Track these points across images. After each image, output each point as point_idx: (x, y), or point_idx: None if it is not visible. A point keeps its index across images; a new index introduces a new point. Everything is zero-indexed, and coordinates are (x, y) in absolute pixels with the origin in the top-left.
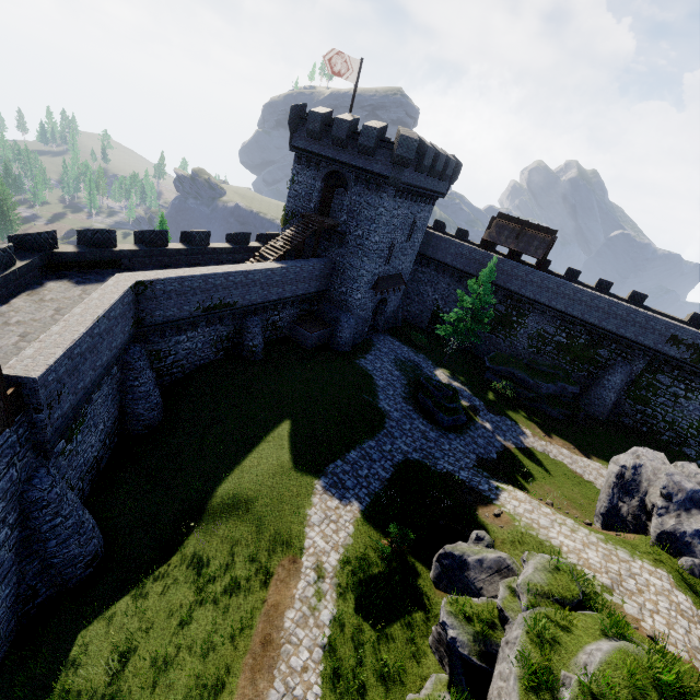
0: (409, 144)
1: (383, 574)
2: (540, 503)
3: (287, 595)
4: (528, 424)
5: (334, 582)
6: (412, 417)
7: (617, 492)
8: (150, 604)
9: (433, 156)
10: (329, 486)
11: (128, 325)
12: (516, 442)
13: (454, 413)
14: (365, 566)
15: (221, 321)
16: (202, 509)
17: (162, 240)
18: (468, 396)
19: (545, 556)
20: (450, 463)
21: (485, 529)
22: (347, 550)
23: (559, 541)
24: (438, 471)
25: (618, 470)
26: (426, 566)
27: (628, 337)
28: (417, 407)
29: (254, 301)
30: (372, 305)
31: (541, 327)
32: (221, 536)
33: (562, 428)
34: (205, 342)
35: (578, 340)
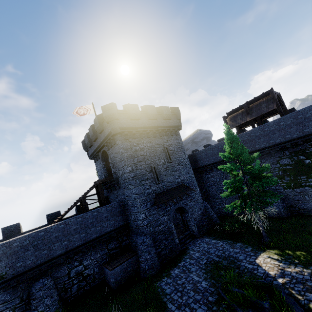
0: (108, 107)
1: None
2: None
3: None
4: None
5: None
6: None
7: None
8: None
9: (145, 110)
10: None
11: None
12: None
13: None
14: None
15: None
16: None
17: None
18: None
19: None
20: None
21: None
22: None
23: None
24: None
25: None
26: None
27: None
28: None
29: (31, 264)
30: (168, 218)
31: None
32: None
33: None
34: None
35: None
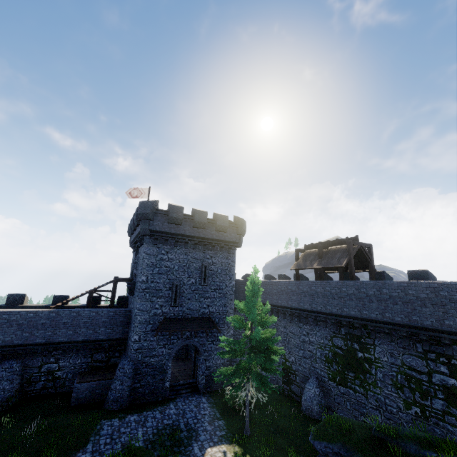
0: (145, 205)
1: None
2: None
3: None
4: None
5: None
6: None
7: None
8: None
9: (193, 214)
10: None
11: None
12: None
13: None
14: None
15: None
16: None
17: None
18: None
19: None
20: None
21: None
22: None
23: None
24: None
25: None
26: None
27: None
28: None
29: (9, 341)
30: (169, 352)
31: (401, 361)
32: None
33: None
34: None
35: None
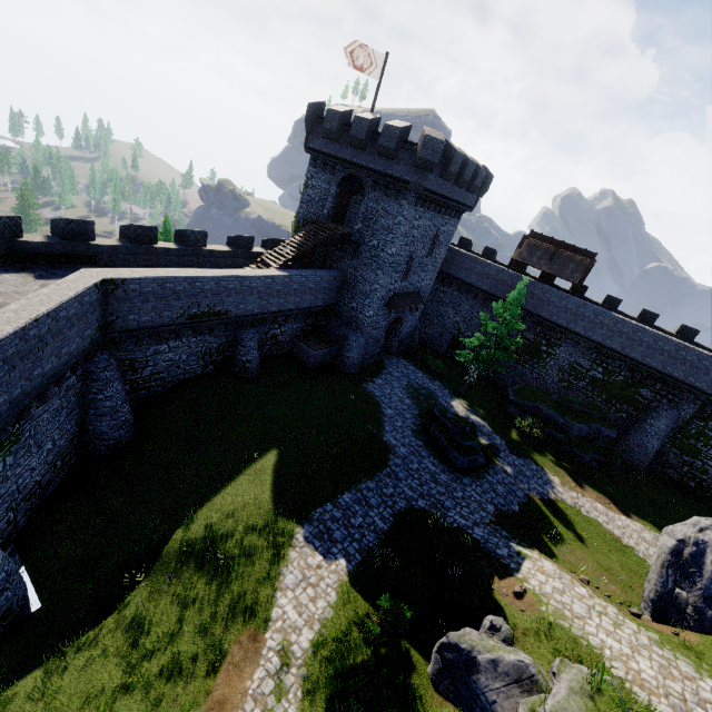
0: (434, 146)
1: (367, 665)
2: (573, 579)
3: (238, 688)
4: (557, 471)
5: (301, 673)
6: (422, 454)
7: (673, 574)
8: (64, 683)
9: (461, 163)
10: (313, 536)
11: (90, 328)
12: (542, 492)
13: (470, 453)
14: (345, 651)
15: (211, 331)
16: (156, 555)
17: (150, 236)
18: (488, 433)
19: (583, 669)
20: (462, 515)
21: (501, 612)
22: (324, 627)
23: (599, 641)
24: (447, 526)
25: (674, 545)
26: (423, 655)
27: (676, 377)
28: (428, 442)
29: (250, 311)
30: (385, 324)
31: (575, 359)
32: (172, 593)
33: (596, 477)
34: (190, 354)
35: (616, 377)
